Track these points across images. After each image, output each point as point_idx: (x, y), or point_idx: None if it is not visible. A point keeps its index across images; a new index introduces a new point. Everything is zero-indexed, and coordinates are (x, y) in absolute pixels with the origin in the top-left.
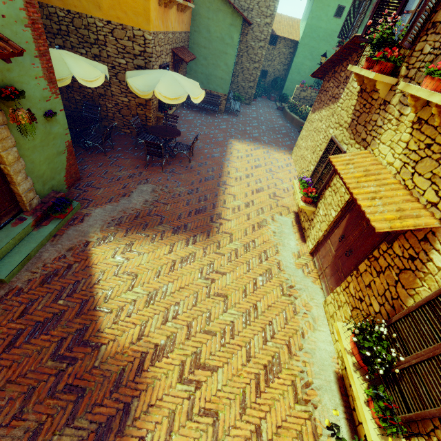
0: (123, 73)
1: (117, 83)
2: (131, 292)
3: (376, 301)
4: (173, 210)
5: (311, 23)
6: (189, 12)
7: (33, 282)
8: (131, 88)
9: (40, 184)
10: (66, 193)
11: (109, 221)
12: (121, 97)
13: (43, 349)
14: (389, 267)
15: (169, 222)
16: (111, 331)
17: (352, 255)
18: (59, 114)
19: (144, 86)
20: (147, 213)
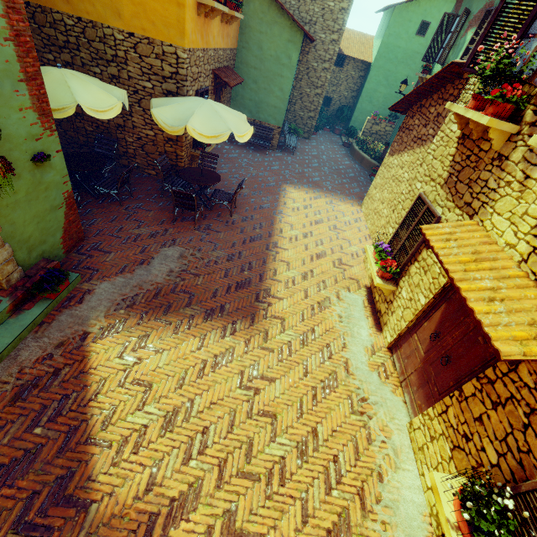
0: (149, 99)
1: (140, 111)
2: (141, 412)
3: (492, 446)
4: (207, 284)
5: (387, 41)
6: (236, 24)
7: (1, 399)
8: (157, 121)
9: (24, 251)
10: (63, 260)
11: (119, 301)
12: (145, 130)
13: (2, 512)
14: (513, 399)
15: (201, 302)
16: (108, 478)
17: (451, 364)
18: (55, 156)
19: (173, 119)
20: (171, 289)
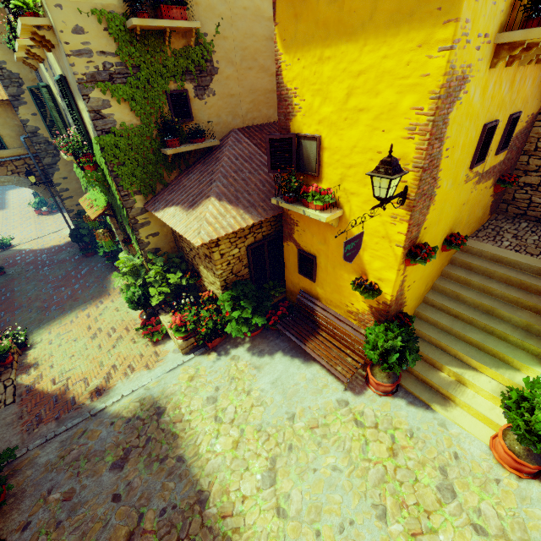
0: None
1: None
2: None
3: None
4: None
5: None
6: None
7: None
8: None
9: None
10: None
11: None
12: None
13: None
14: None
15: None
16: None
17: None
18: None
19: None
20: None
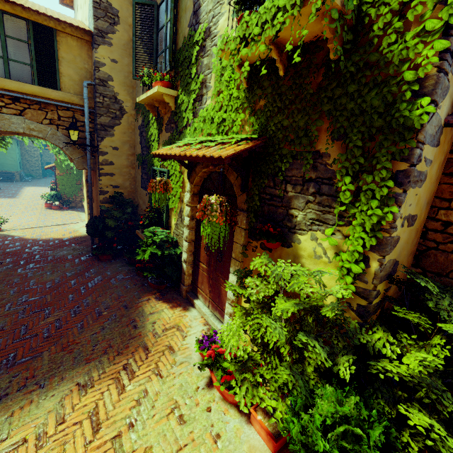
0: None
1: None
2: None
3: None
4: None
5: None
6: None
7: None
8: None
9: None
10: None
11: None
12: None
13: None
14: None
15: None
16: None
17: None
18: None
19: None
20: None
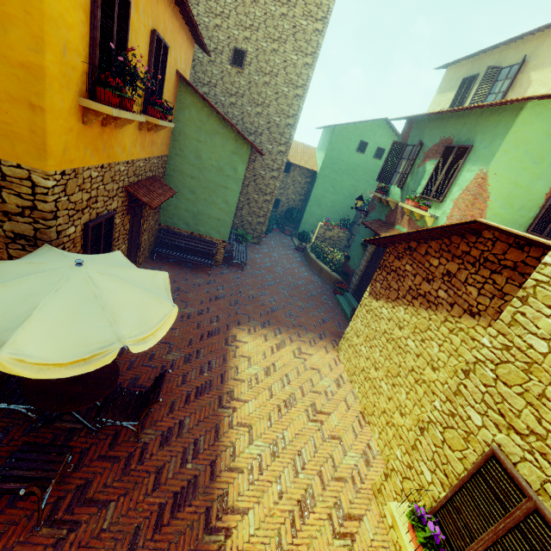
0: None
1: None
2: None
3: None
4: None
5: (331, 154)
6: (166, 130)
7: None
8: None
9: None
10: None
11: None
12: None
13: None
14: None
15: None
16: None
17: None
18: None
19: None
20: None
